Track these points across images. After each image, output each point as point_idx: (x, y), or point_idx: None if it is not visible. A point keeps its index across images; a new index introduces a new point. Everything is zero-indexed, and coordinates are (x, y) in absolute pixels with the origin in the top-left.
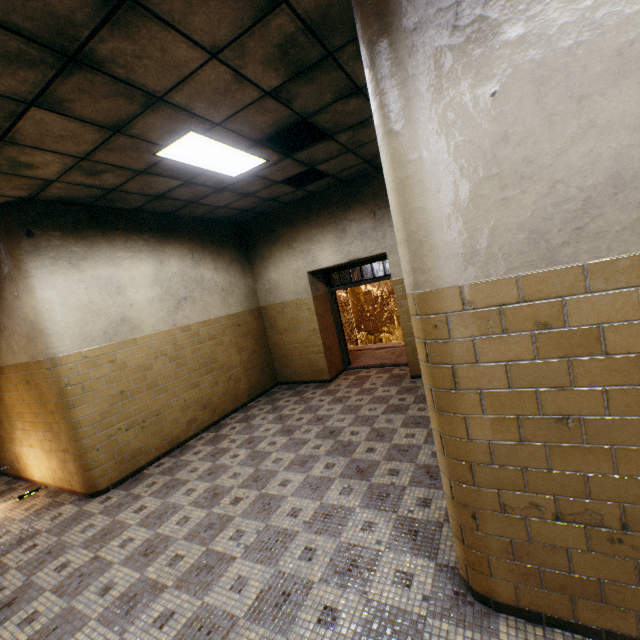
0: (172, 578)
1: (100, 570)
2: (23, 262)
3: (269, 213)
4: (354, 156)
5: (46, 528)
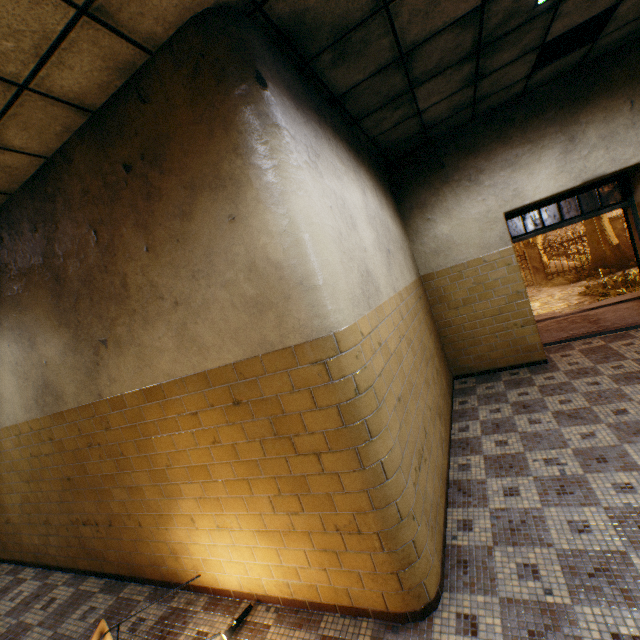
0: None
1: None
2: (256, 136)
3: (434, 141)
4: None
5: None
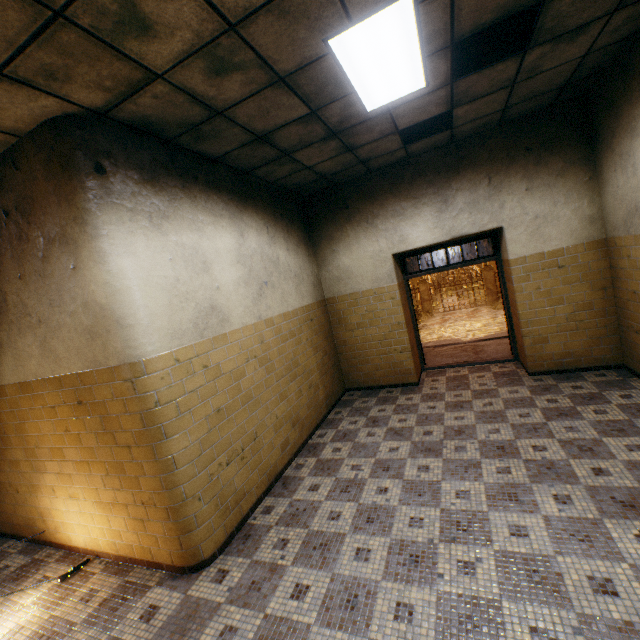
0: None
1: None
2: (90, 212)
3: (342, 184)
4: (505, 96)
5: (144, 639)
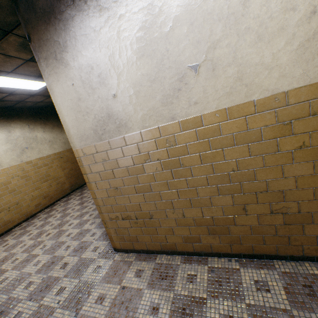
0: (11, 267)
1: None
2: None
3: None
4: None
5: None
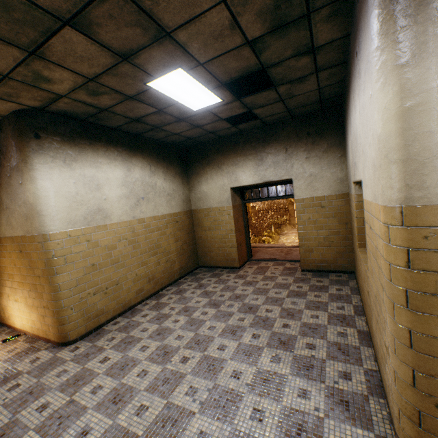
0: (141, 427)
1: (76, 414)
2: (29, 157)
3: (206, 143)
4: (282, 105)
5: (26, 370)
